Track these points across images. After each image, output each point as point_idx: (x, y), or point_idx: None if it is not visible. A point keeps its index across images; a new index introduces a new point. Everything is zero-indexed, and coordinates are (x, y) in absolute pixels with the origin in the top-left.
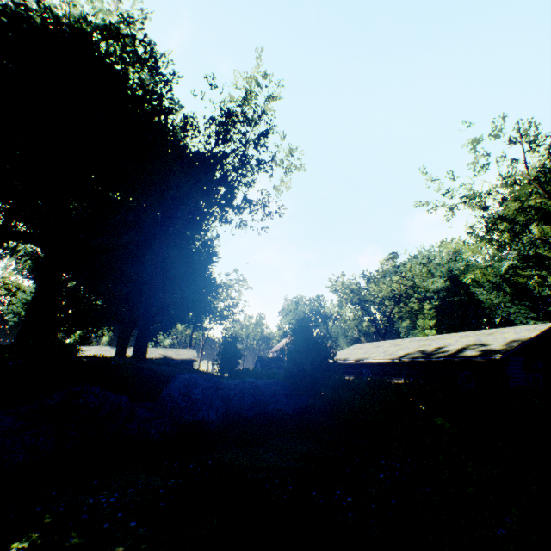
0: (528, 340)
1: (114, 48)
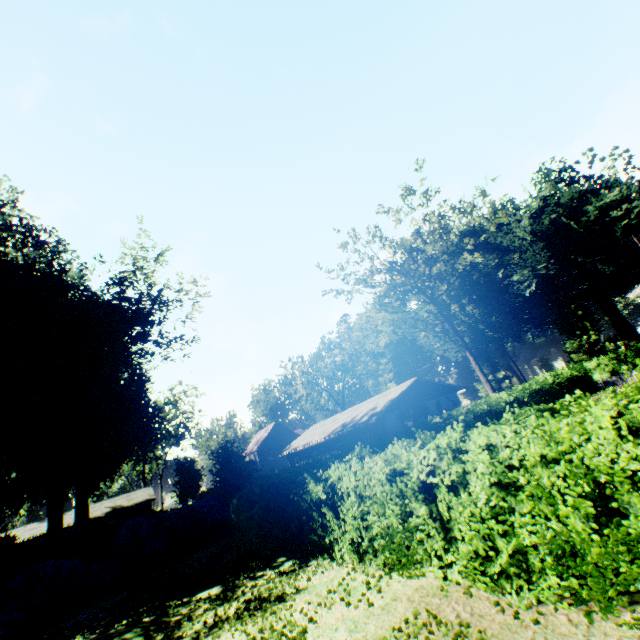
0: (396, 398)
1: None
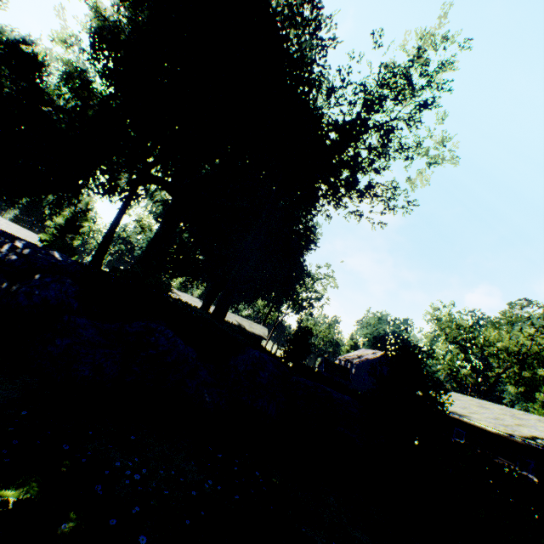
0: None
1: (283, 7)
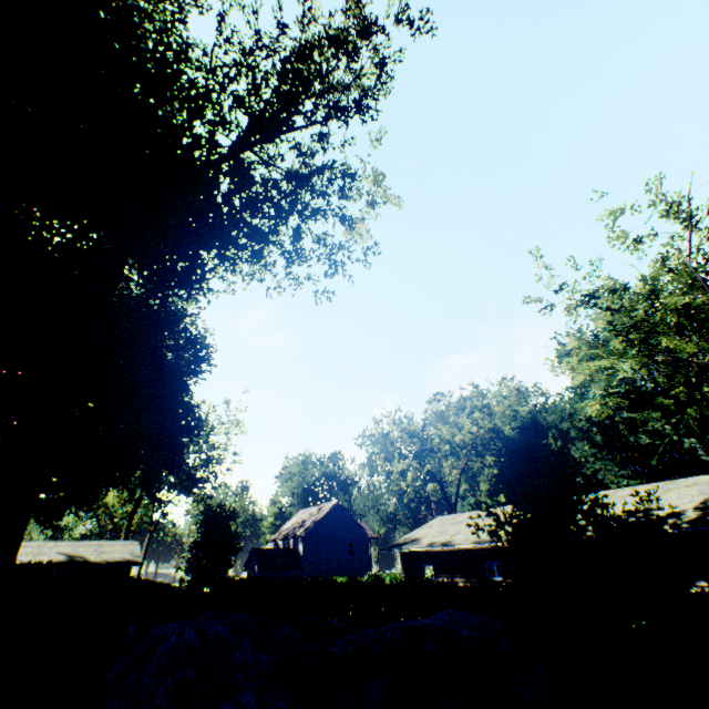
0: None
1: None
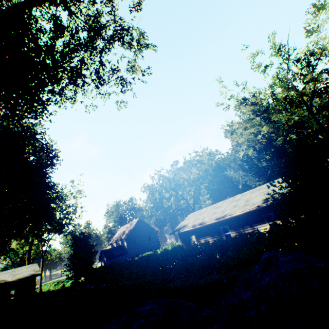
0: None
1: None
